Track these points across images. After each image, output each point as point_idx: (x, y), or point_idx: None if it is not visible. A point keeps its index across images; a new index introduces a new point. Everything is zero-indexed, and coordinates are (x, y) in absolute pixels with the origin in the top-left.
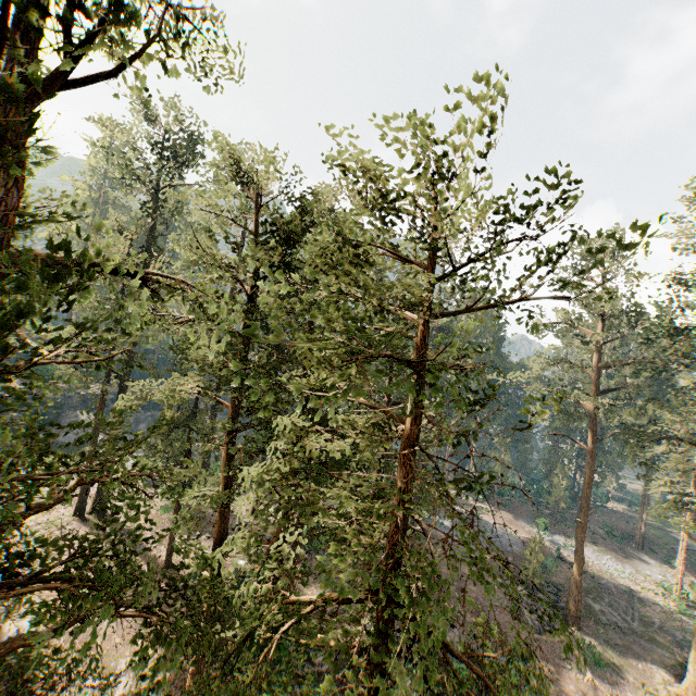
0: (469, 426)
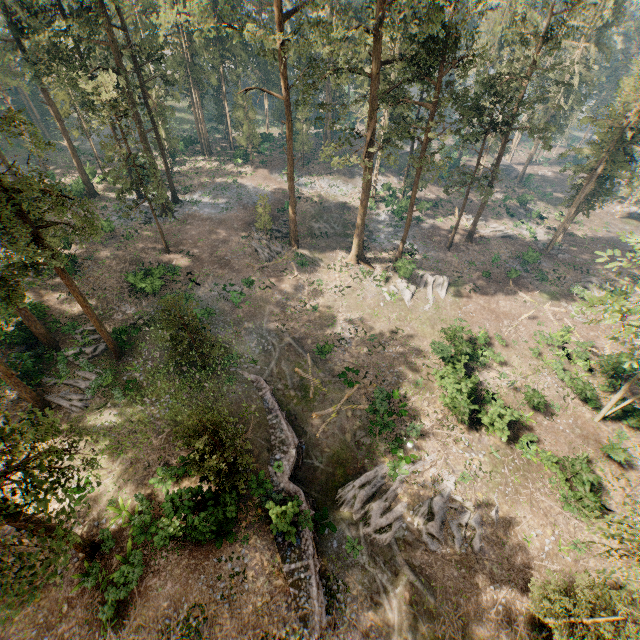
0: (212, 83)
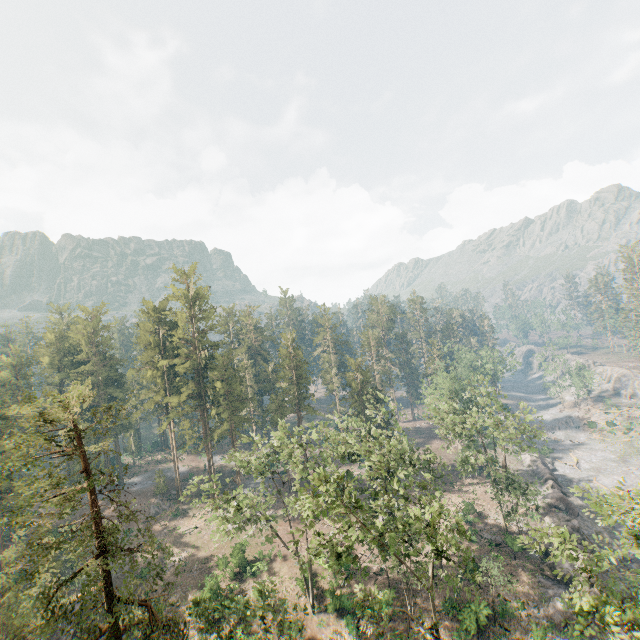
0: None
